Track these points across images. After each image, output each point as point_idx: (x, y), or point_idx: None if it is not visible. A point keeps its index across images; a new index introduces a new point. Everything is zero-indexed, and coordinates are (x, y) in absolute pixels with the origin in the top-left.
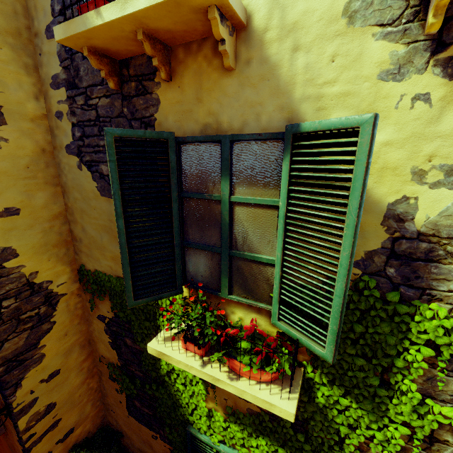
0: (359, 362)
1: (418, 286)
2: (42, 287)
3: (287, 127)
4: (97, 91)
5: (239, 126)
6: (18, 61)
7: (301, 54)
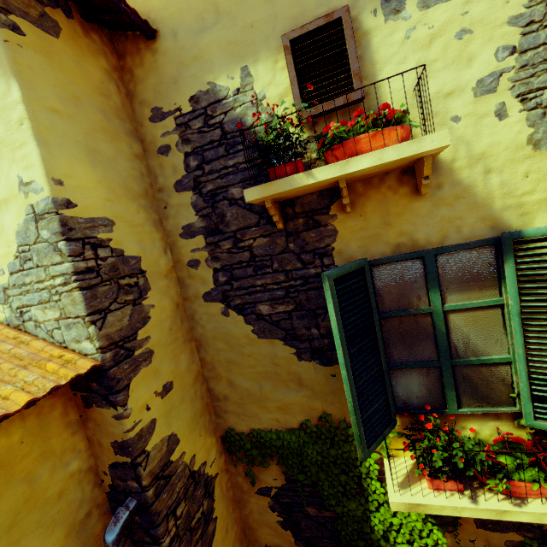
0: None
1: None
2: (200, 474)
3: (503, 235)
4: (250, 233)
5: (438, 240)
6: (149, 221)
7: (494, 175)
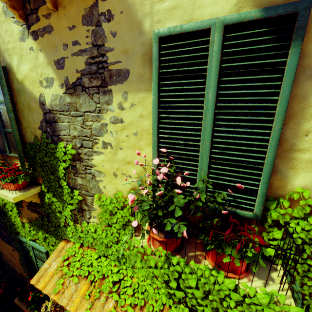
0: (52, 176)
1: (56, 135)
2: None
3: None
4: None
5: None
6: None
7: None
